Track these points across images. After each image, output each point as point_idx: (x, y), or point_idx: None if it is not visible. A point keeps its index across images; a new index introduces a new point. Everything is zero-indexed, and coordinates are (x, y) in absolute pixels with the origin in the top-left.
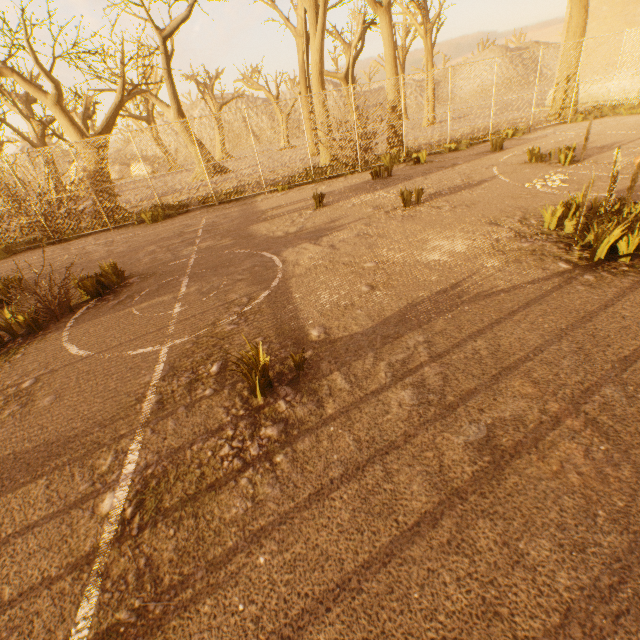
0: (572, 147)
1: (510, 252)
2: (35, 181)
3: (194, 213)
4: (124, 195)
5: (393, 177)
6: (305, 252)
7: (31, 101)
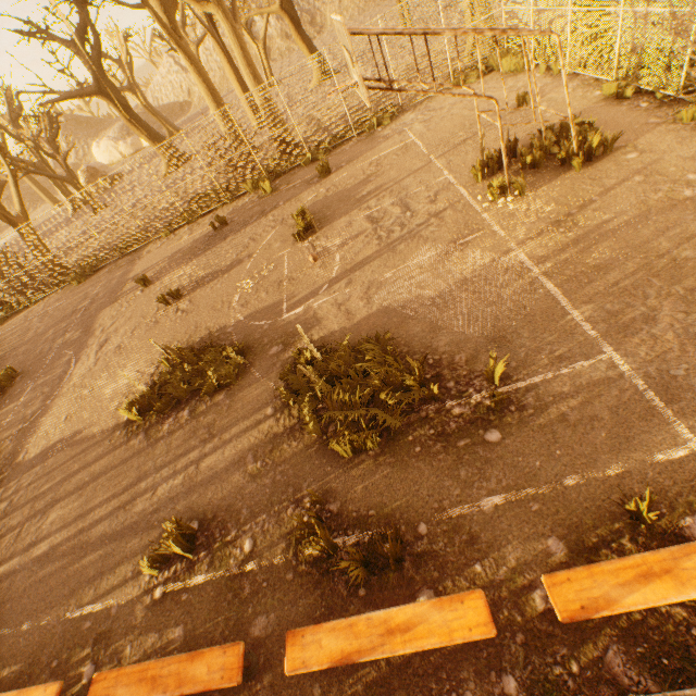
0: (309, 219)
1: (131, 395)
2: (75, 163)
3: (104, 271)
4: (111, 204)
5: (227, 227)
6: (85, 365)
7: (17, 117)
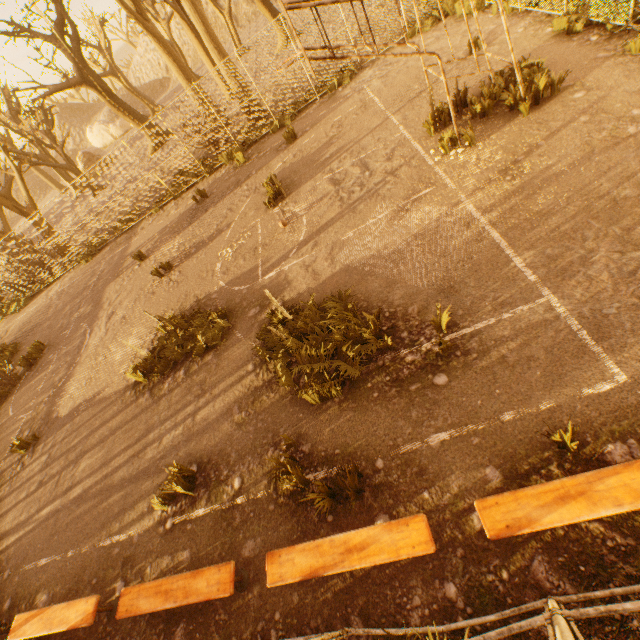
0: (277, 186)
1: (136, 359)
2: (74, 149)
3: (107, 249)
4: (108, 186)
5: (207, 200)
6: (98, 335)
7: (17, 113)
